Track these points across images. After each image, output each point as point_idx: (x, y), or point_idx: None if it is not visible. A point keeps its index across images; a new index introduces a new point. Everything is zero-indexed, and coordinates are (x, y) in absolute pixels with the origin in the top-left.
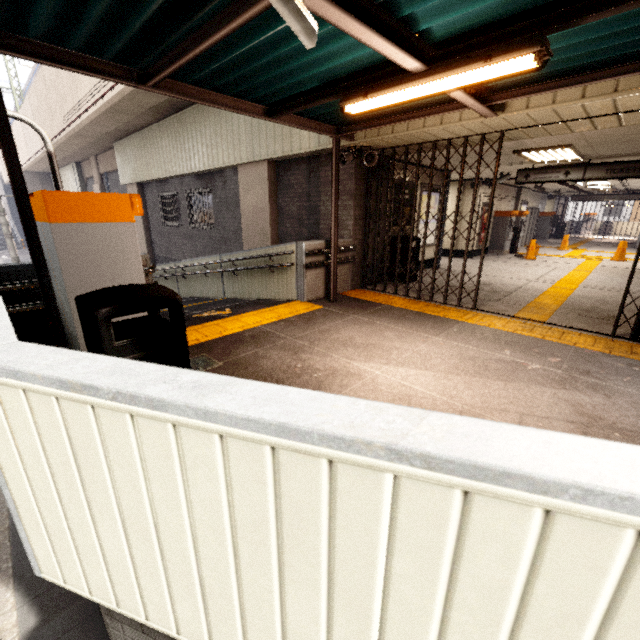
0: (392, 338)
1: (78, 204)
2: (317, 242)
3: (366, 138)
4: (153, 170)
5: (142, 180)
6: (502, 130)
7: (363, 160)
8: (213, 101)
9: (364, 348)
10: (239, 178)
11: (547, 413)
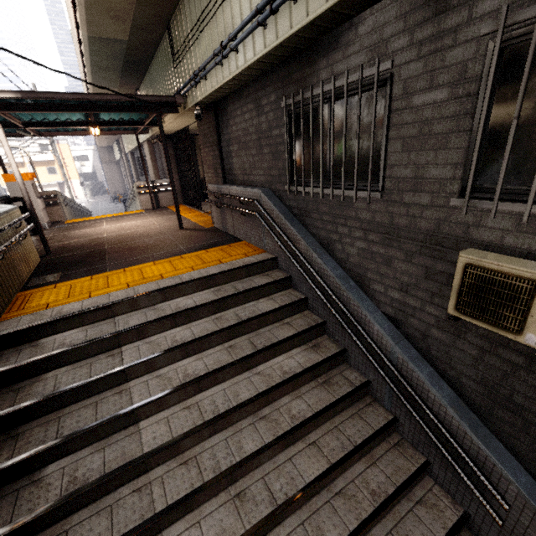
0: (136, 220)
1: (11, 177)
2: (144, 182)
3: (153, 132)
4: (129, 145)
5: (129, 151)
6: (186, 126)
7: (158, 142)
8: (66, 135)
9: (119, 222)
10: (144, 150)
11: (121, 233)
